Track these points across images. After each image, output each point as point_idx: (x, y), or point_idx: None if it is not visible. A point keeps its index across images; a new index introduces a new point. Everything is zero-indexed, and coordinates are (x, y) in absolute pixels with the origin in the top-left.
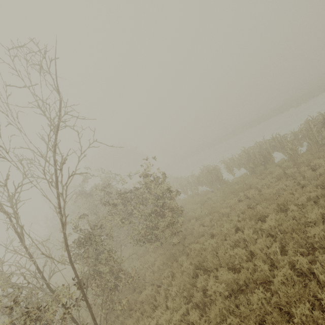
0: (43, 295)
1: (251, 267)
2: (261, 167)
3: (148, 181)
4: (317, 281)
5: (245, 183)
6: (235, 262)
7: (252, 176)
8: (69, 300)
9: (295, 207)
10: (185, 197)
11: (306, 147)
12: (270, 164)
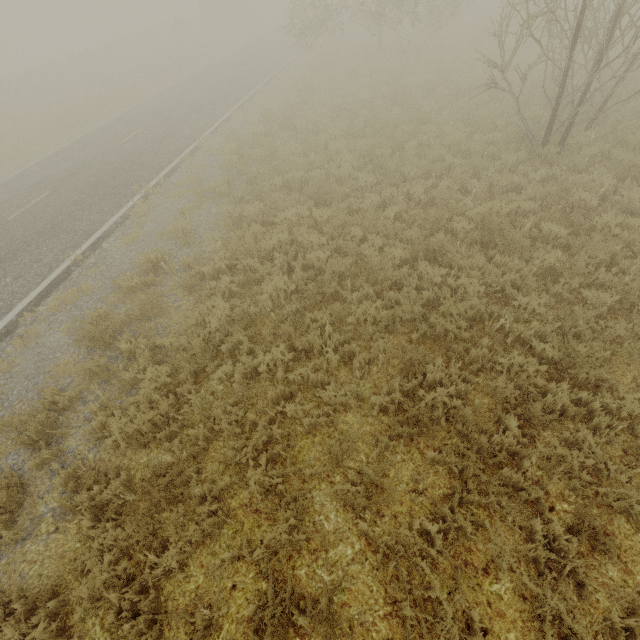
0: None
1: None
2: None
3: None
4: None
5: None
6: None
7: None
8: None
9: None
10: None
11: None
12: None
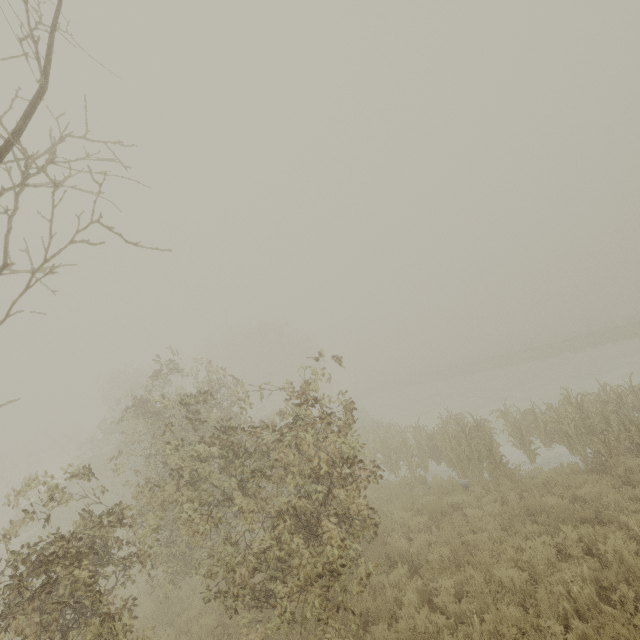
0: None
1: None
2: (630, 461)
3: (297, 416)
4: None
5: (576, 496)
6: None
7: (600, 481)
8: None
9: None
10: (390, 478)
11: None
12: None
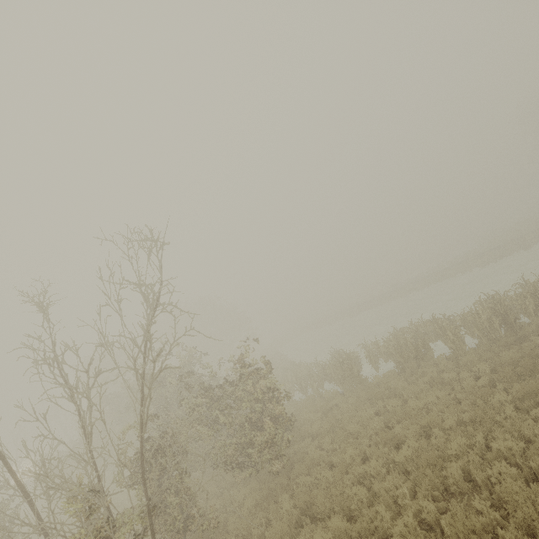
0: (106, 516)
1: (371, 515)
2: (412, 364)
3: (246, 371)
4: (445, 537)
5: (389, 386)
6: (352, 506)
7: (400, 377)
8: (130, 533)
9: (440, 433)
10: (303, 398)
11: (477, 339)
12: (426, 360)
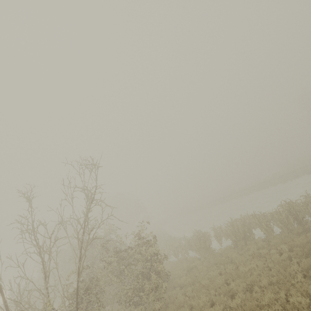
0: None
1: None
2: (242, 242)
3: (142, 241)
4: None
5: (228, 256)
6: None
7: (234, 250)
8: None
9: (258, 289)
10: (176, 260)
11: (280, 229)
12: (250, 240)
